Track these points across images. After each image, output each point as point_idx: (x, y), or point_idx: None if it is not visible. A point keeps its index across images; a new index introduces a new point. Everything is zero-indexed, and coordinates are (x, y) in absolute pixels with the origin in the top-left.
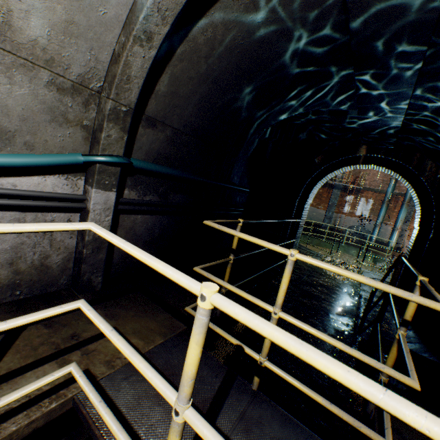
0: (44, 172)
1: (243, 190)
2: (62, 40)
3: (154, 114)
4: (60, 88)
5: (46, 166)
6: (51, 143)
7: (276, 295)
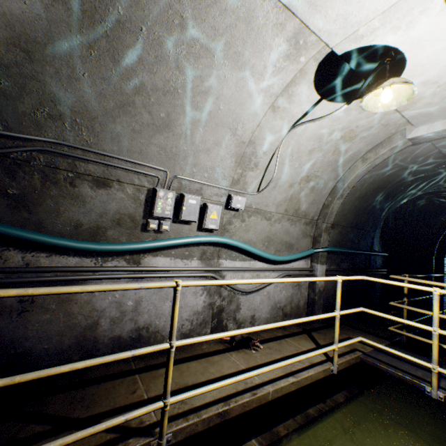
0: (299, 259)
1: (383, 255)
2: (309, 207)
3: (333, 222)
4: (305, 223)
5: (304, 256)
6: (301, 246)
7: (441, 350)
